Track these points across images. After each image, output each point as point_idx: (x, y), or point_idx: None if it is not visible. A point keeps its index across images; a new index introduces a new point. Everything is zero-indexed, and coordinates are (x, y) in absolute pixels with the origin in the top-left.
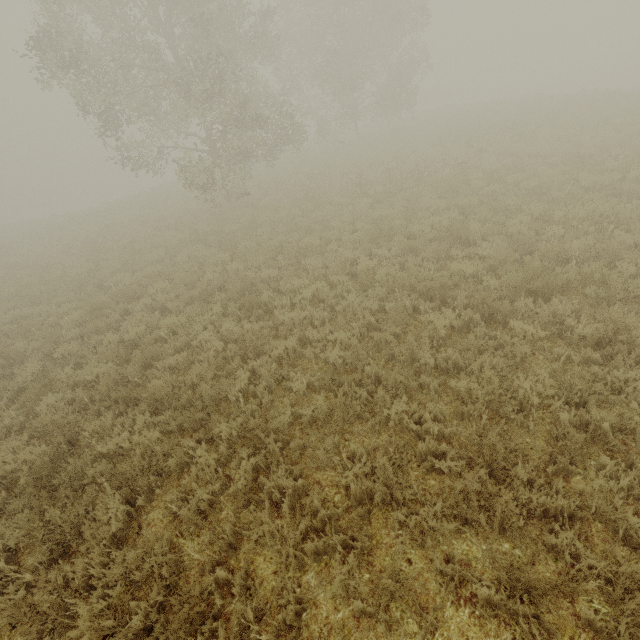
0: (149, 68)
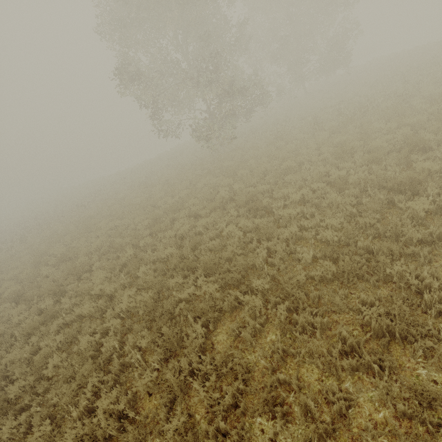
0: (174, 74)
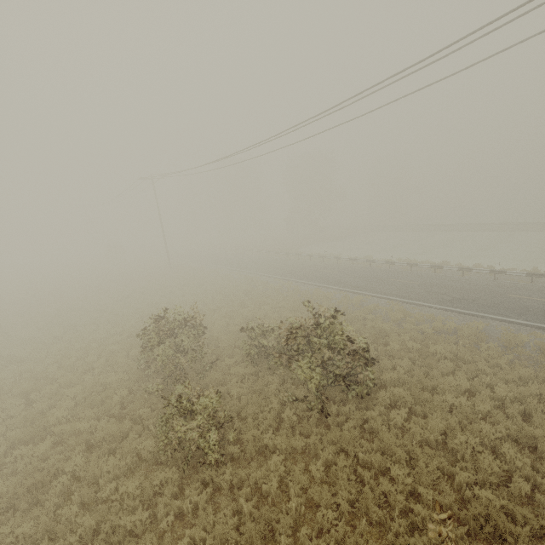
0: None
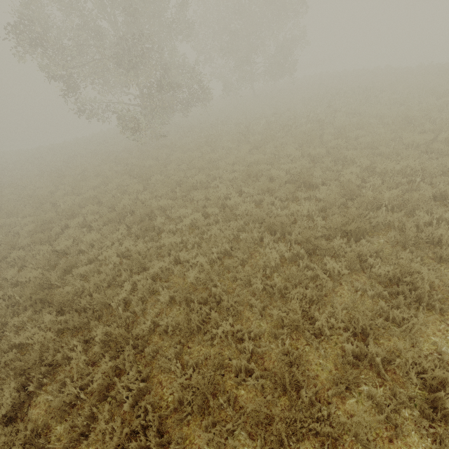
0: (97, 46)
